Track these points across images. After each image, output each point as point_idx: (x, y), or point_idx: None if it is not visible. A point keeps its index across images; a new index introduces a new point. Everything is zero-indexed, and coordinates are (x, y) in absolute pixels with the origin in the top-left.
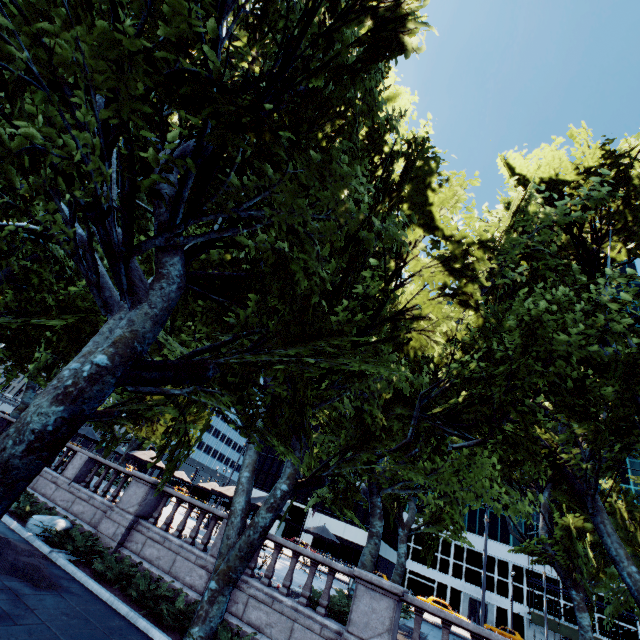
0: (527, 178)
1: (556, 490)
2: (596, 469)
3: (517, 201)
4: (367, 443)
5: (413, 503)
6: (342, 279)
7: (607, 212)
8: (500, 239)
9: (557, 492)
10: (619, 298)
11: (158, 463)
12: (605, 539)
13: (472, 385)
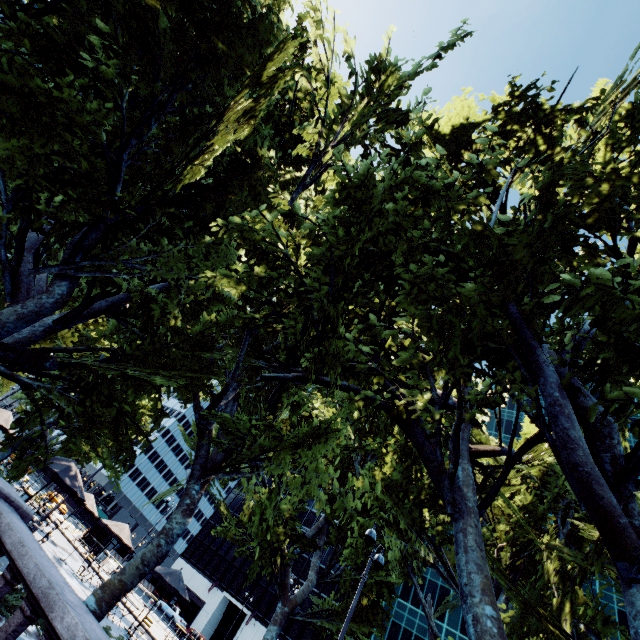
0: (440, 129)
1: (512, 588)
2: (455, 427)
3: (346, 43)
4: (171, 369)
5: (314, 574)
6: (73, 39)
7: (517, 144)
8: (340, 104)
9: (513, 591)
10: (482, 169)
11: (4, 422)
12: (459, 557)
13: (271, 257)
